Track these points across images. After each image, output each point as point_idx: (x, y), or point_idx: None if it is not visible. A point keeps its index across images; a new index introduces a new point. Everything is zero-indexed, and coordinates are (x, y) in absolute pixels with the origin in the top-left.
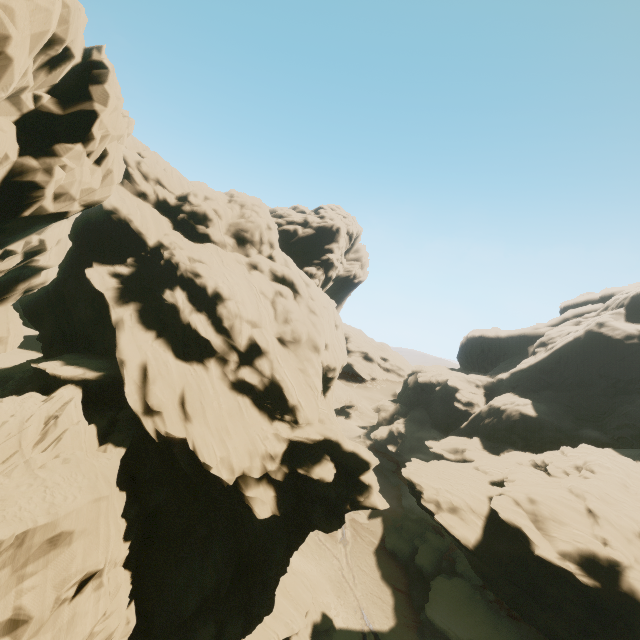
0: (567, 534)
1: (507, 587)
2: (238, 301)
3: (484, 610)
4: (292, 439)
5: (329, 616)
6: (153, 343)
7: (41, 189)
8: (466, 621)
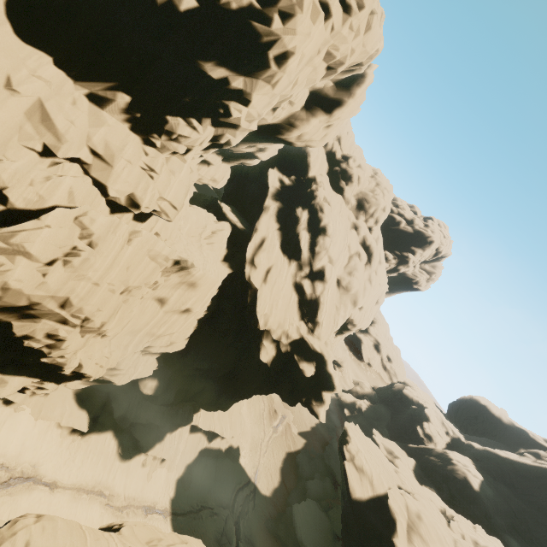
0: None
1: (356, 543)
2: (333, 241)
3: (328, 546)
4: (304, 337)
5: (240, 452)
6: (275, 231)
7: (298, 130)
8: (312, 537)
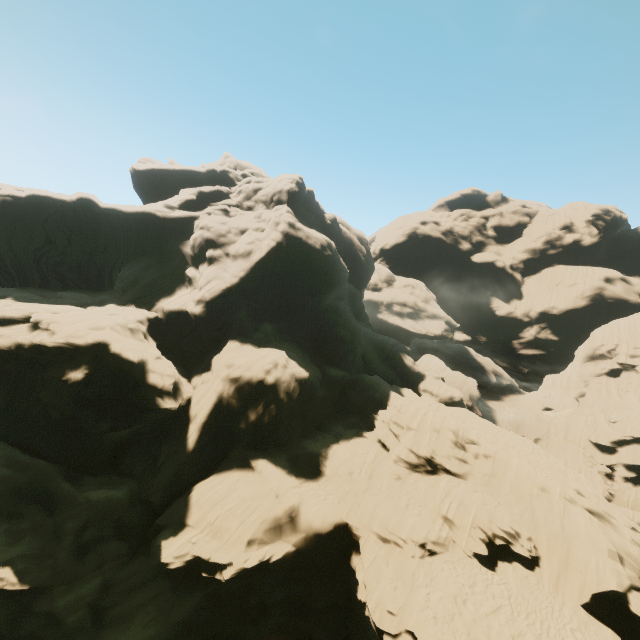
0: None
1: None
2: None
3: None
4: None
5: None
6: None
7: None
8: None
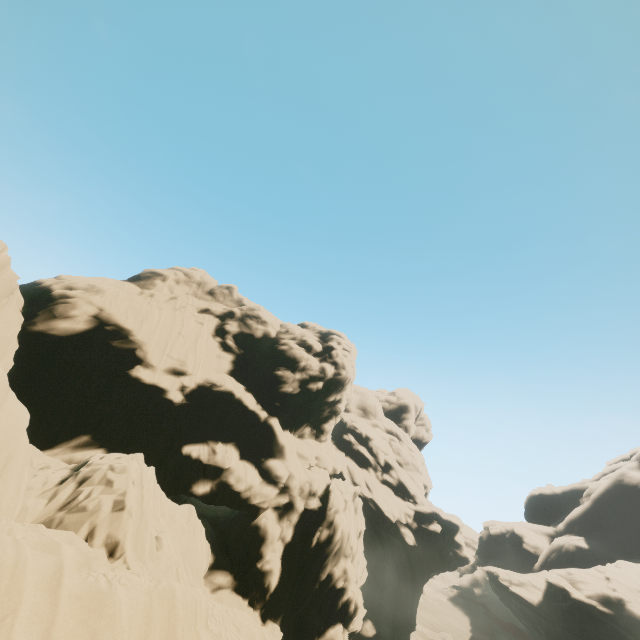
0: (591, 587)
1: None
2: (376, 441)
3: None
4: (416, 510)
5: None
6: (346, 458)
7: (346, 396)
8: None
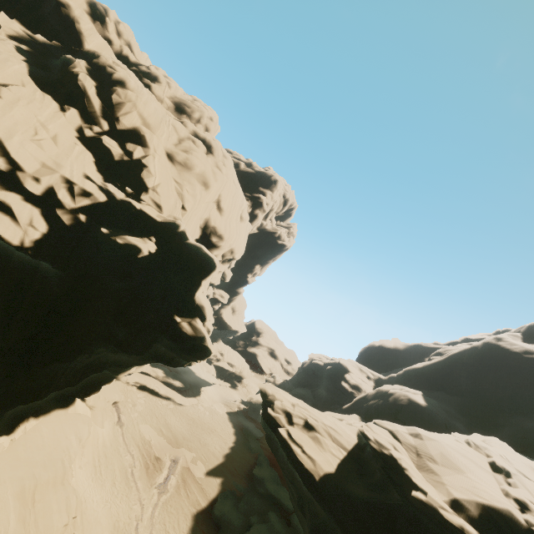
0: (463, 484)
1: None
2: (141, 99)
3: None
4: (117, 201)
5: None
6: (13, 56)
7: None
8: None
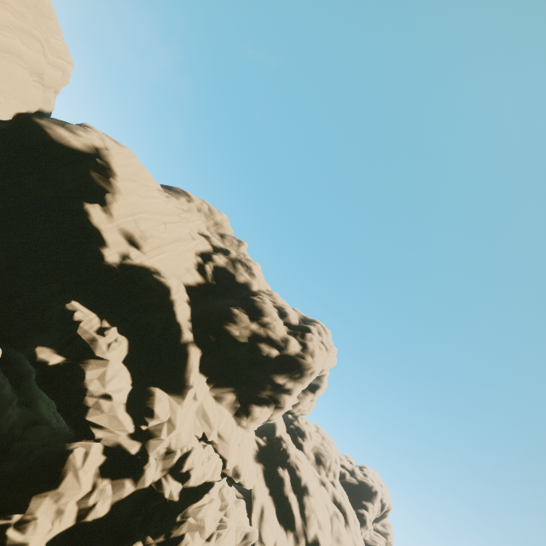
0: None
1: None
2: (316, 501)
3: None
4: None
5: None
6: (267, 496)
7: (301, 405)
8: None
